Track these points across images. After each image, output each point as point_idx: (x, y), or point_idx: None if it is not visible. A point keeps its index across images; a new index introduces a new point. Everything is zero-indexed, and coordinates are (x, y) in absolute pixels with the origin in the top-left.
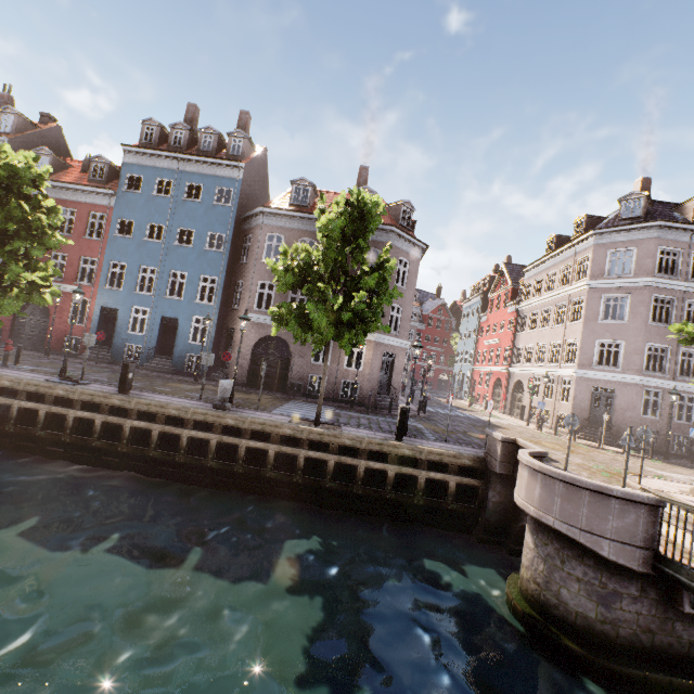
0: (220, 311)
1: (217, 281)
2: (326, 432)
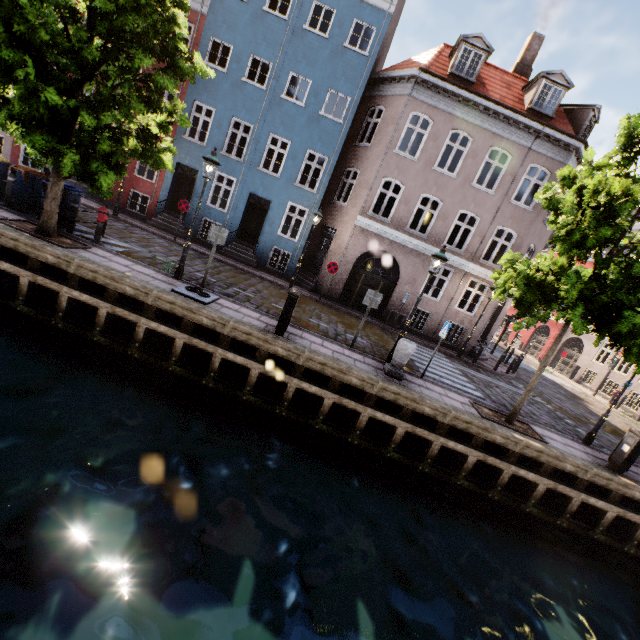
0: (321, 203)
1: (326, 162)
2: (547, 450)
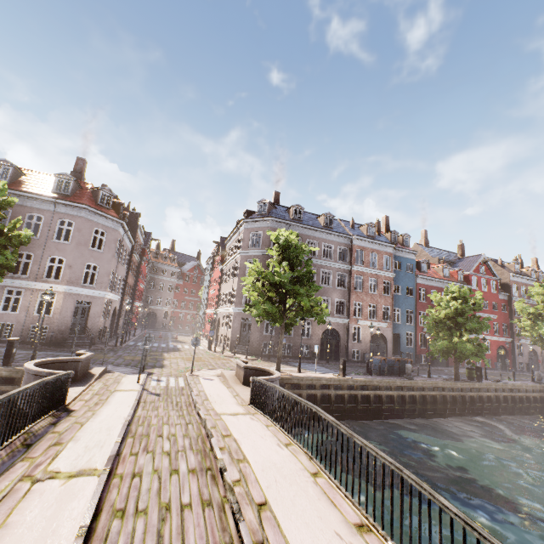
0: None
1: None
2: None
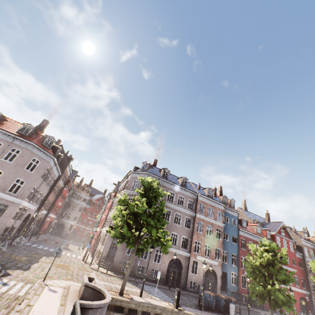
0: None
1: None
2: None
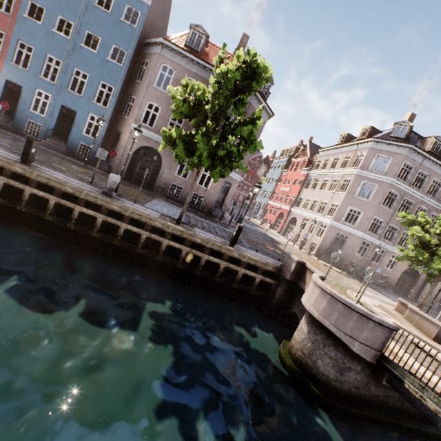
0: (112, 116)
1: (113, 90)
2: (186, 231)
